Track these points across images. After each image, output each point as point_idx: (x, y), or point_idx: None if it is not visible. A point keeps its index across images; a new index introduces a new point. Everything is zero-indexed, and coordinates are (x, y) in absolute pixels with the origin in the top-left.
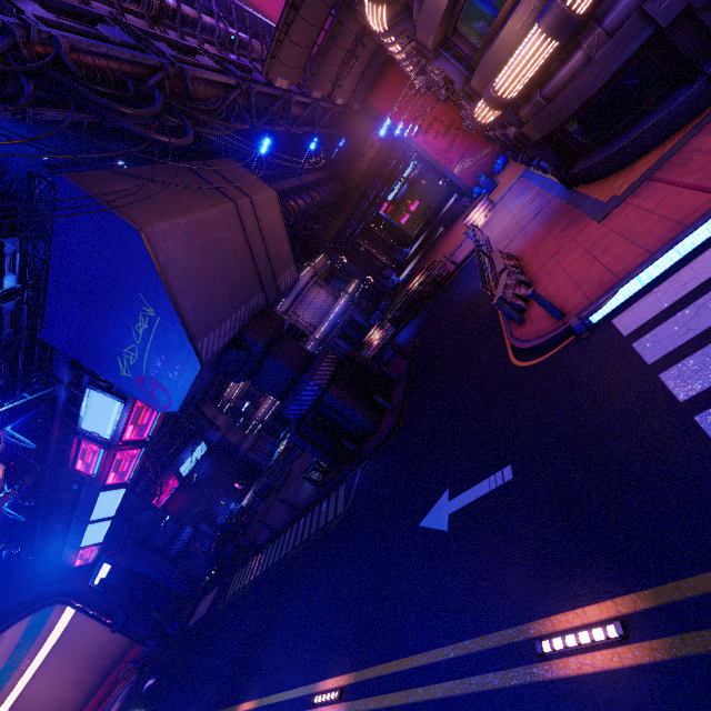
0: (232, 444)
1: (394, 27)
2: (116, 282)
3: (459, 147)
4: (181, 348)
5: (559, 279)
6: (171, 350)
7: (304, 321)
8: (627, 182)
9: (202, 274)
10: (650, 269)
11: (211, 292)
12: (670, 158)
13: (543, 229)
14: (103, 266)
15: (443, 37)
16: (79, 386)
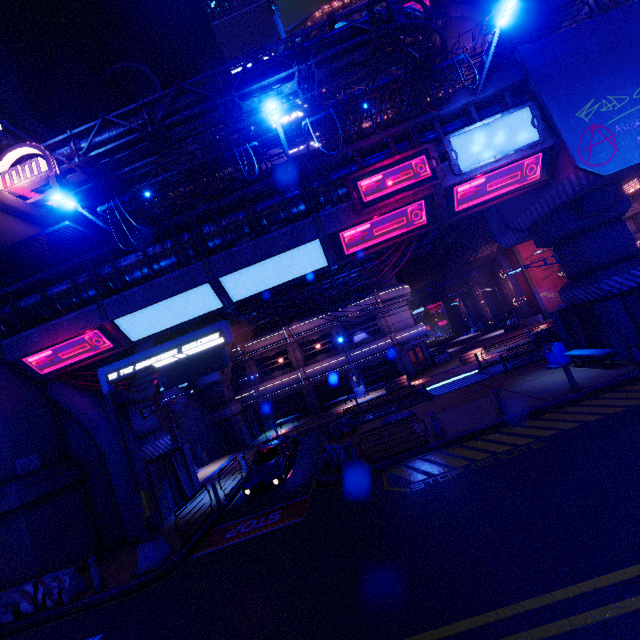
0: (221, 397)
1: None
2: None
3: (550, 282)
4: None
5: None
6: None
7: (390, 320)
8: None
9: None
10: None
11: None
12: None
13: None
14: None
15: None
16: (442, 123)
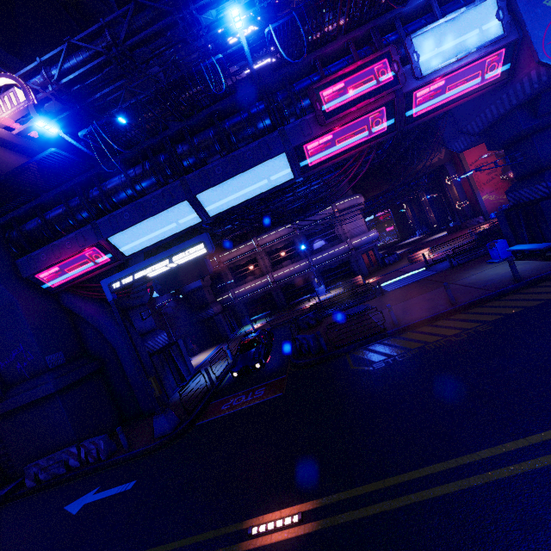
0: (204, 300)
1: None
2: None
3: (492, 185)
4: None
5: None
6: None
7: (346, 227)
8: None
9: None
10: None
11: None
12: None
13: None
14: None
15: None
16: (403, 23)
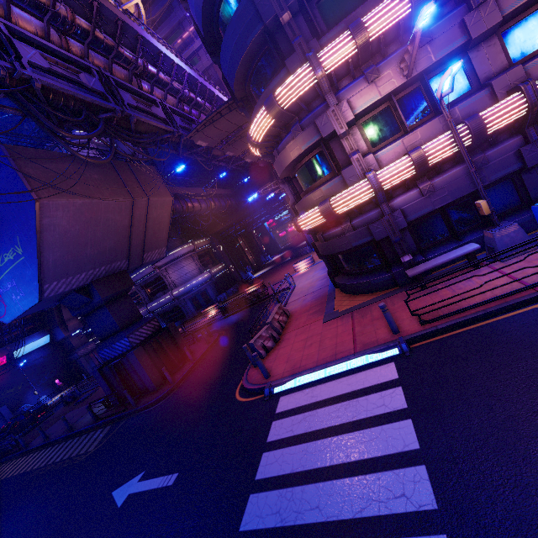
0: (72, 346)
1: (266, 156)
2: (4, 221)
3: None
4: (30, 283)
5: (287, 347)
6: (22, 281)
7: (171, 278)
8: (347, 306)
9: (77, 238)
10: (310, 375)
11: (79, 251)
12: (364, 306)
13: (310, 304)
14: (1, 207)
15: (288, 176)
16: None
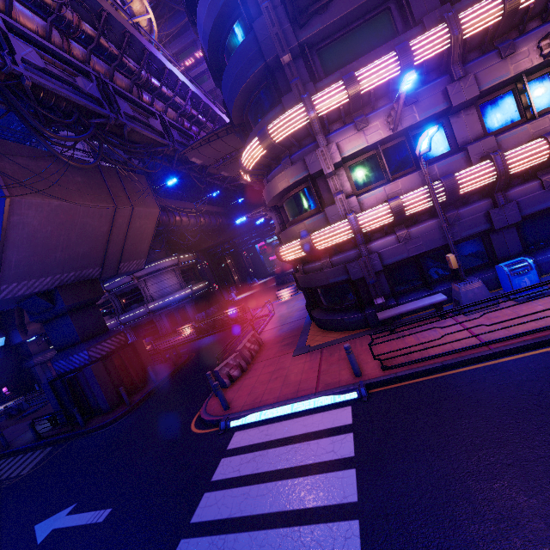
0: (29, 352)
1: (256, 183)
2: None
3: None
4: None
5: (253, 379)
6: None
7: (149, 291)
8: (318, 341)
9: (48, 240)
10: (268, 411)
11: (47, 254)
12: (335, 344)
13: (285, 335)
14: None
15: (276, 205)
16: None
